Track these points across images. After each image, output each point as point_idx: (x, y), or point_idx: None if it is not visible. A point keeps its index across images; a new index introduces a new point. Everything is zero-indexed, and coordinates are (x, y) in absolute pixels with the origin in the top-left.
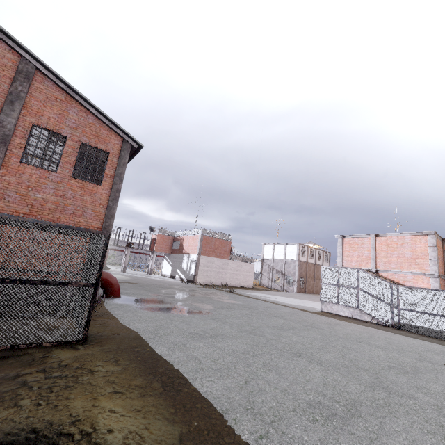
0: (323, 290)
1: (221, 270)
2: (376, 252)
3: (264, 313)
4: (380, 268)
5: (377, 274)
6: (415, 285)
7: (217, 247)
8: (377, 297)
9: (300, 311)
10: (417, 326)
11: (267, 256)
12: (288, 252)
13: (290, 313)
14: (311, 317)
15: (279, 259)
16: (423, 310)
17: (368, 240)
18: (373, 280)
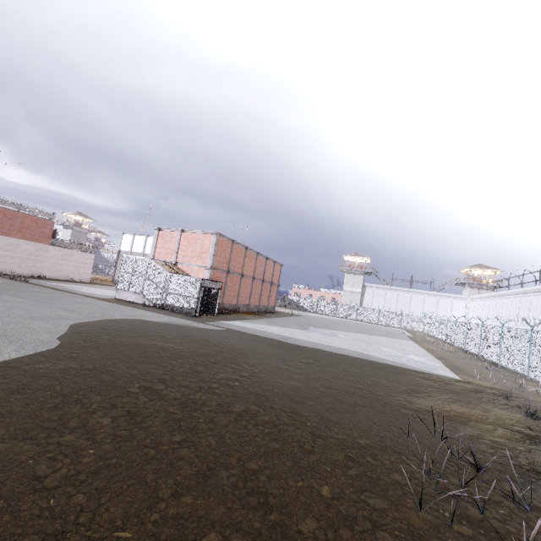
0: (120, 279)
1: (33, 257)
2: (179, 246)
3: (5, 293)
4: (179, 261)
5: (168, 265)
6: (197, 276)
7: (28, 227)
8: (156, 284)
9: (77, 296)
10: (174, 306)
11: (125, 248)
12: (149, 245)
13: (51, 296)
14: (74, 299)
15: (137, 252)
16: (180, 293)
17: (176, 235)
18: (157, 269)
